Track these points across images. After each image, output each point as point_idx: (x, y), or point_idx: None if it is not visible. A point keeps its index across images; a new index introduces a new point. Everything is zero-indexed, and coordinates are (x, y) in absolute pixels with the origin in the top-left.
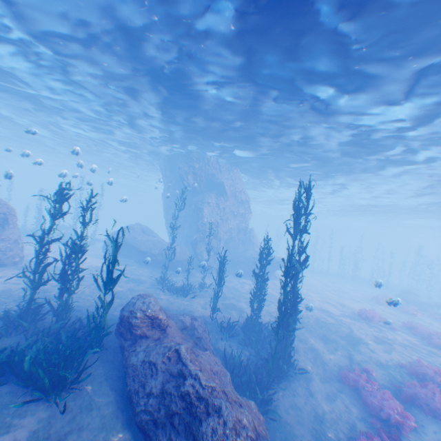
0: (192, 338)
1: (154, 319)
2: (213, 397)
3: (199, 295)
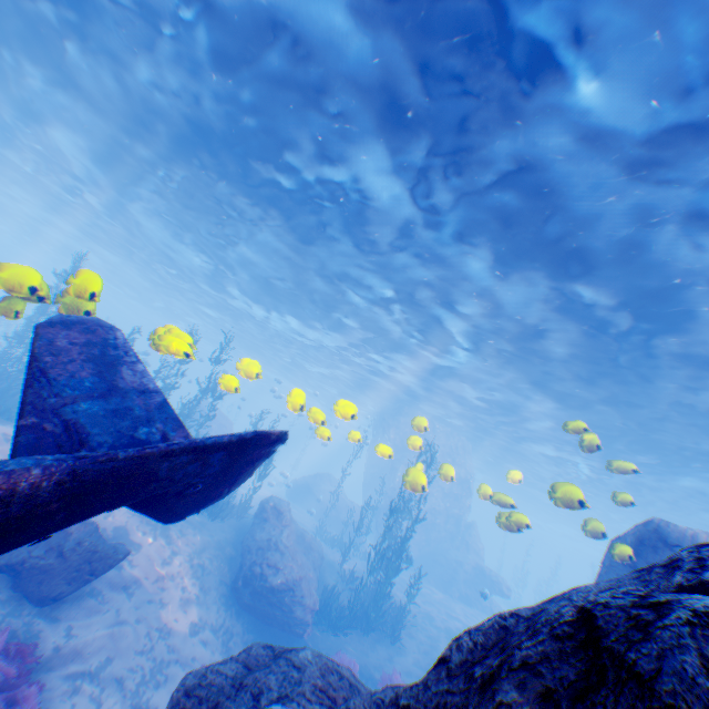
0: (303, 548)
1: (281, 513)
2: (285, 548)
3: (348, 556)
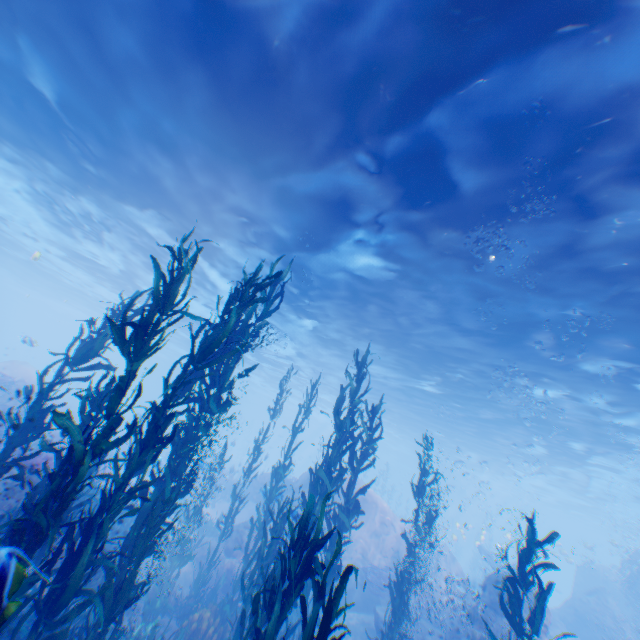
0: None
1: None
2: None
3: None
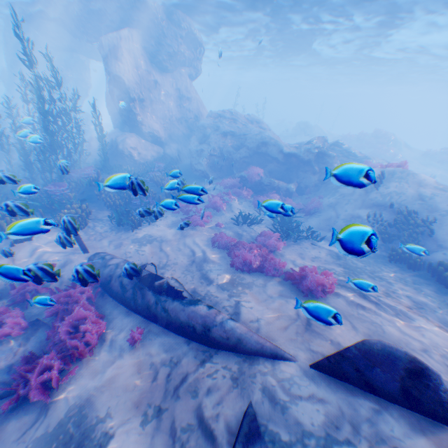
0: None
1: None
2: None
3: None
